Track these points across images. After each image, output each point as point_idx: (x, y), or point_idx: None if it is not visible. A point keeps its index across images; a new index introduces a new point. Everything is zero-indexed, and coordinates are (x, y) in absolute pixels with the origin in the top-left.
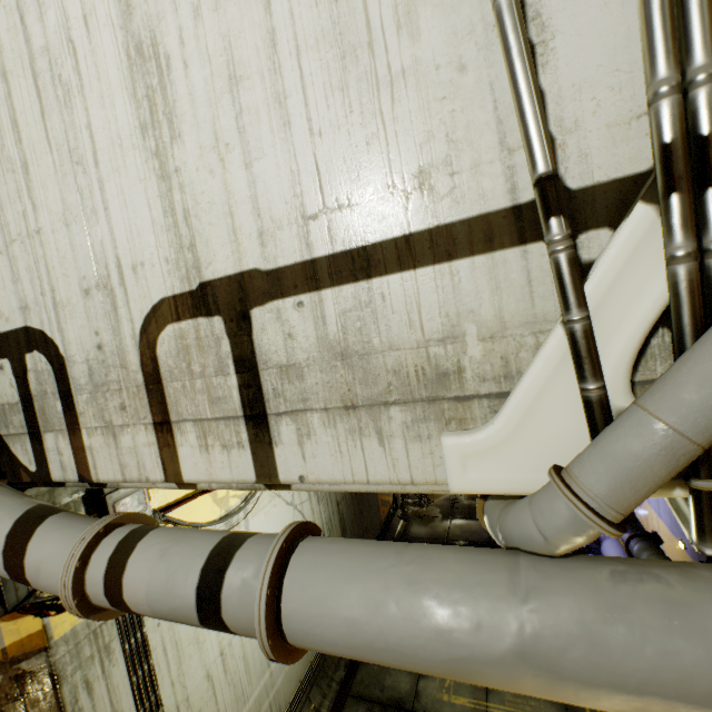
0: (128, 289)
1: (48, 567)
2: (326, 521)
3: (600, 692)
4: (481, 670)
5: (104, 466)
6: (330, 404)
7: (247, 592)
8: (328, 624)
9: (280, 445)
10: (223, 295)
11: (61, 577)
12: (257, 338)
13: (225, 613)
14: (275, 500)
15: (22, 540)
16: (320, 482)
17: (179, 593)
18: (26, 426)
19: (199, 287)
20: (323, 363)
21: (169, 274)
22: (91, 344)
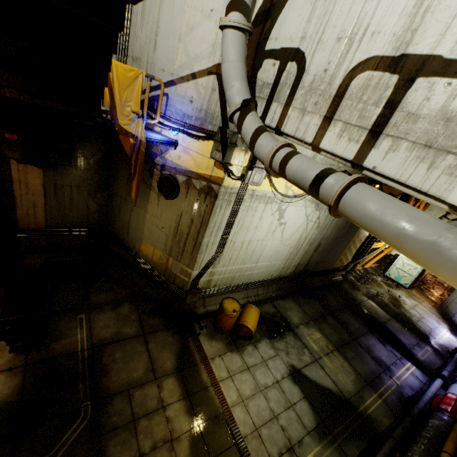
0: (361, 45)
1: (264, 146)
2: (312, 239)
3: (452, 266)
4: (409, 241)
5: (289, 126)
6: (418, 141)
7: (335, 183)
8: (360, 204)
9: (376, 149)
10: (409, 64)
11: (270, 150)
12: (408, 94)
13: (322, 186)
14: (303, 208)
15: (259, 133)
16: (381, 173)
17: (309, 173)
18: (268, 96)
19: (399, 56)
20: (433, 119)
21: (389, 43)
22: (322, 68)
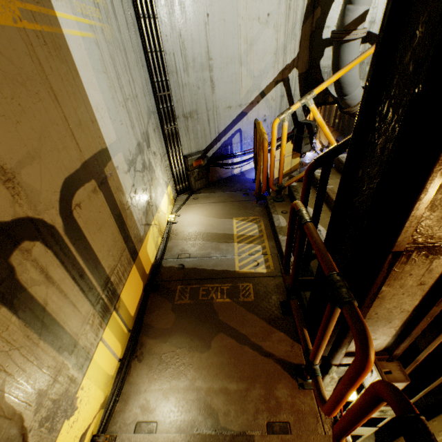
0: None
1: None
2: None
3: None
4: None
5: None
6: None
7: None
8: None
9: None
10: None
11: None
12: None
13: None
14: None
15: None
16: None
17: None
18: None
19: None
20: None
21: None
22: None
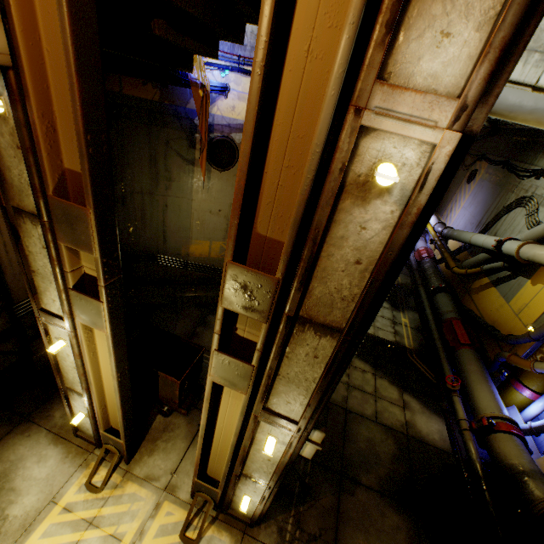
0: None
1: None
2: None
3: None
4: (538, 112)
5: None
6: None
7: None
8: (504, 99)
9: None
10: None
11: None
12: None
13: None
14: None
15: None
16: None
17: None
18: None
19: None
20: None
21: None
22: None
